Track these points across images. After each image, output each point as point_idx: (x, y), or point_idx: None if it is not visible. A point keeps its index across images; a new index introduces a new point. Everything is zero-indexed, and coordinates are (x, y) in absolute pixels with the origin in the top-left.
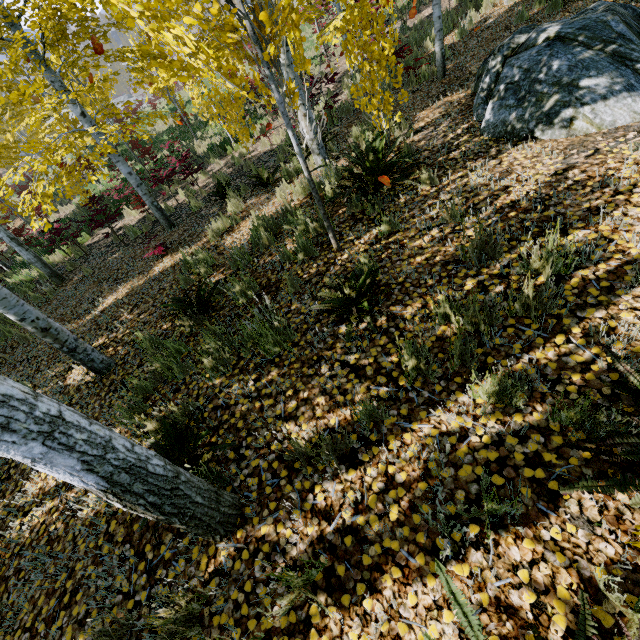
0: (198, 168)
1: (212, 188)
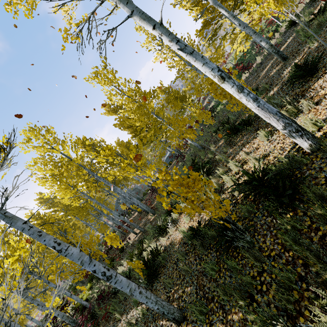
0: (275, 31)
1: (281, 36)
